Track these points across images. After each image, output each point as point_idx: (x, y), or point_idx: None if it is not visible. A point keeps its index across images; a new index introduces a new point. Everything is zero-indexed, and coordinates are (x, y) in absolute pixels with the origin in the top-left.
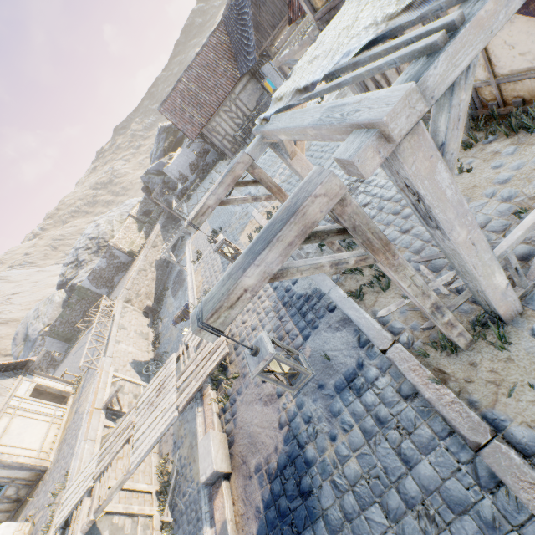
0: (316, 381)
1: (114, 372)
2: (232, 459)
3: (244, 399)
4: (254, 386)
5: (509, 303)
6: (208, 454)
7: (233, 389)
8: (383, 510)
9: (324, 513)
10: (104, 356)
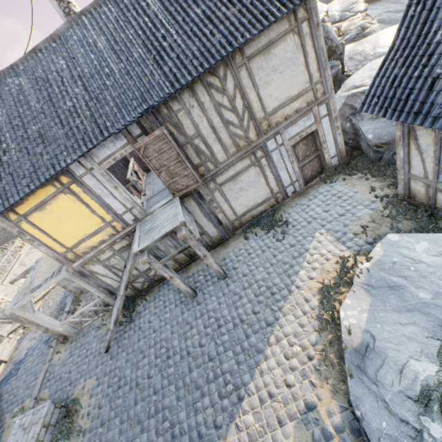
0: (43, 338)
1: (4, 296)
2: (12, 357)
3: (27, 336)
4: (32, 333)
5: (68, 333)
6: (3, 353)
7: (28, 331)
8: (26, 375)
9: (18, 374)
10: (1, 283)
